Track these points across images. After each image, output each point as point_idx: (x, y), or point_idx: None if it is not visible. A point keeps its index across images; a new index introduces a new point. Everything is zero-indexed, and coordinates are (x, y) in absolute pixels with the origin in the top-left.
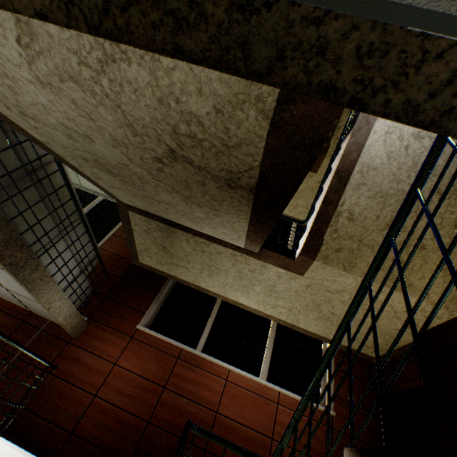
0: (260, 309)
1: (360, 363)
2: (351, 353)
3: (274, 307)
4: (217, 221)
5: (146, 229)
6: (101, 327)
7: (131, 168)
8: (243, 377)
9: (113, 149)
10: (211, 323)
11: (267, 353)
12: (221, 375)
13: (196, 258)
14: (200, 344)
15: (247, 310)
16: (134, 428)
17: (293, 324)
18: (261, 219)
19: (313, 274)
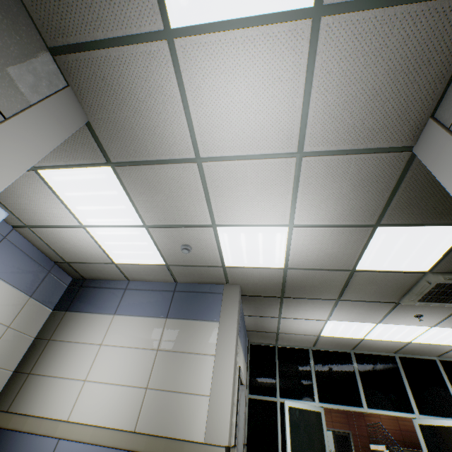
0: None
1: None
2: None
3: None
4: None
5: None
6: None
7: None
8: None
9: None
10: None
11: None
12: None
13: None
14: None
15: None
16: (398, 433)
17: None
18: None
19: None
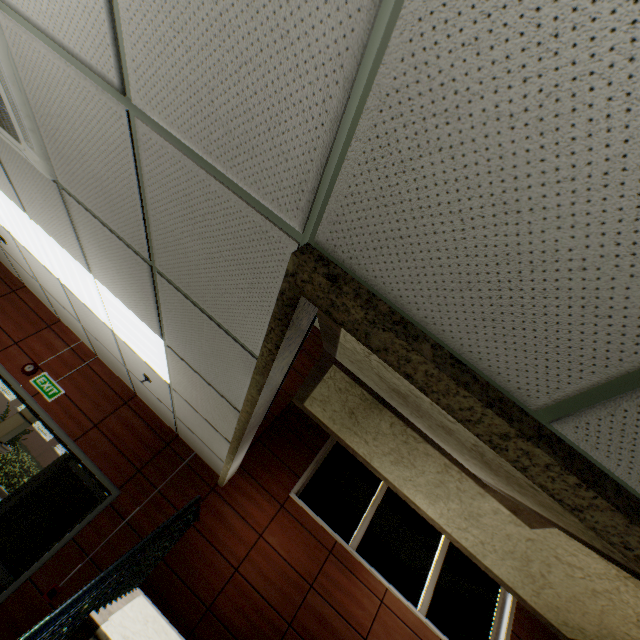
0: (439, 521)
1: (544, 635)
2: (536, 616)
3: (461, 529)
4: (490, 475)
5: (341, 388)
6: (249, 480)
7: (455, 433)
8: (401, 604)
9: (467, 436)
10: (371, 514)
11: (431, 579)
12: (376, 593)
13: (388, 441)
14: (355, 539)
15: (415, 510)
16: (274, 626)
17: (473, 554)
18: (587, 544)
19: (548, 535)
